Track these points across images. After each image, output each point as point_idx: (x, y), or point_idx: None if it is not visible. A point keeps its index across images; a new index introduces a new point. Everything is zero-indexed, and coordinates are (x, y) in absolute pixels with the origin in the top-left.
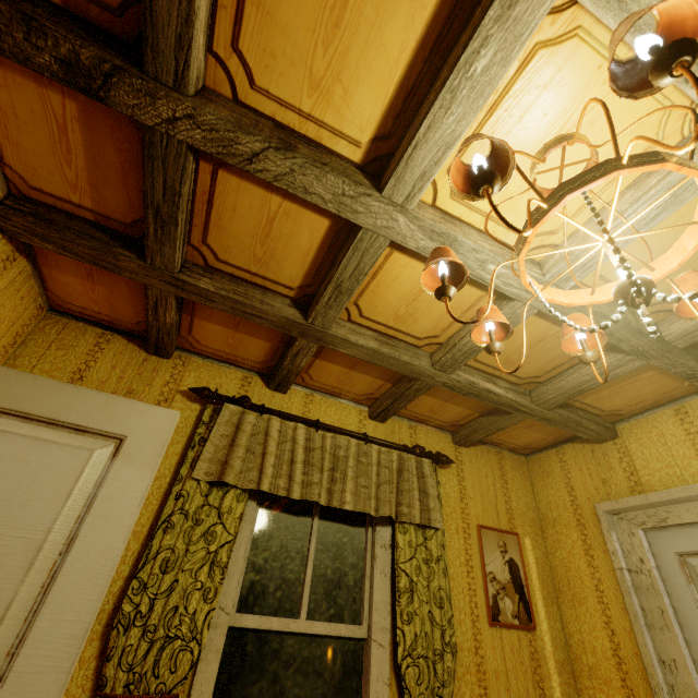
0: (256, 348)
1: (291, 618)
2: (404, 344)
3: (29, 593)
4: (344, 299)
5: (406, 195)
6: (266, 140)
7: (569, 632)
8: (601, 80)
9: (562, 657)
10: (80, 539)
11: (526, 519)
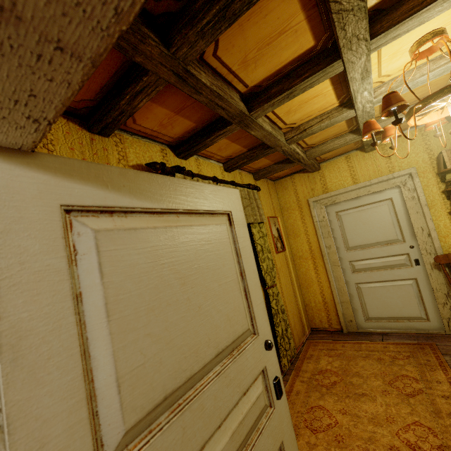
0: (181, 127)
1: None
2: (276, 127)
3: (244, 301)
4: (285, 101)
5: (378, 45)
6: None
7: (292, 247)
8: None
9: (291, 256)
10: (245, 271)
11: (278, 210)
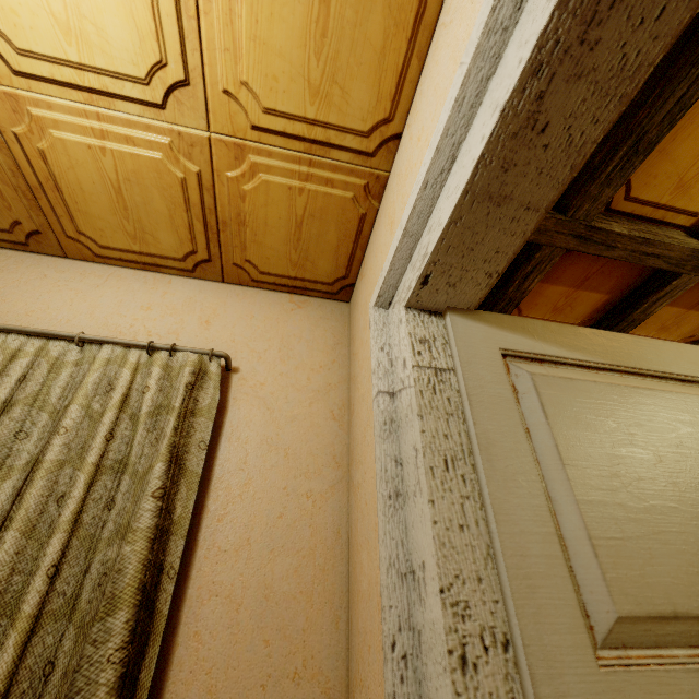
0: (586, 306)
1: None
2: None
3: None
4: None
5: None
6: None
7: None
8: None
9: None
10: None
11: None
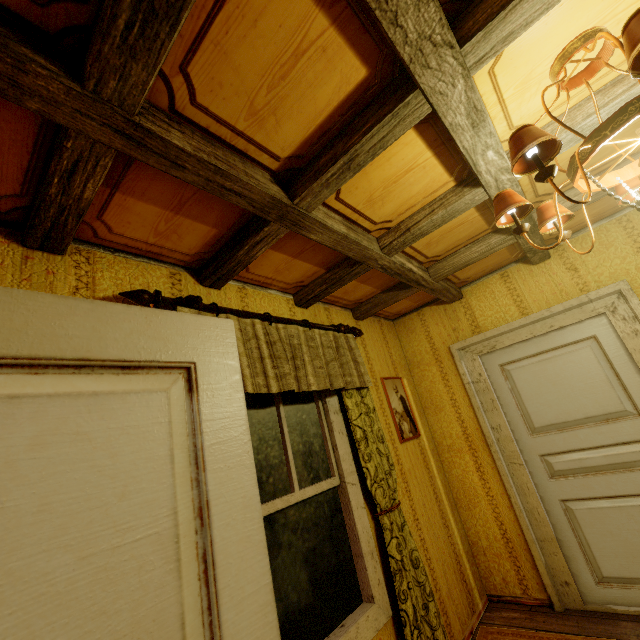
0: (195, 236)
1: (289, 494)
2: (360, 229)
3: (192, 595)
4: (347, 176)
5: (479, 57)
6: None
7: (434, 430)
8: None
9: (432, 446)
10: (213, 504)
11: (402, 366)
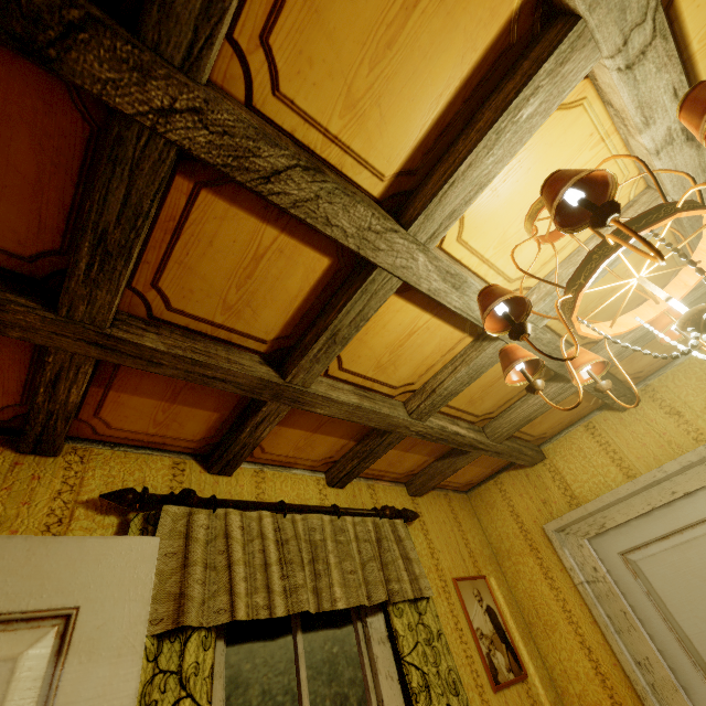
0: (197, 422)
1: None
2: (379, 395)
3: None
4: (336, 349)
5: (430, 234)
6: (295, 156)
7: (550, 665)
8: (590, 146)
9: (552, 696)
10: None
11: (485, 558)
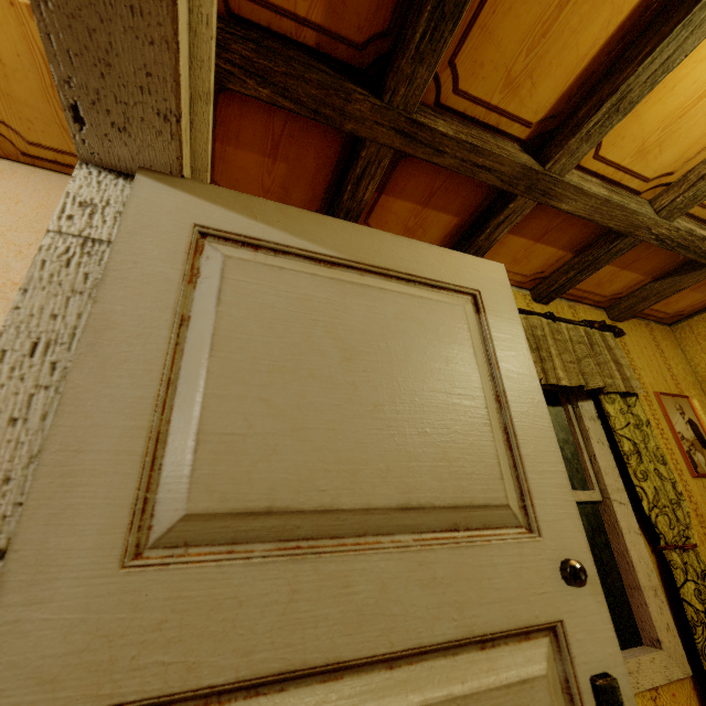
0: (437, 229)
1: None
2: (624, 191)
3: (501, 450)
4: (614, 121)
5: None
6: None
7: None
8: None
9: None
10: (508, 394)
11: (688, 383)
